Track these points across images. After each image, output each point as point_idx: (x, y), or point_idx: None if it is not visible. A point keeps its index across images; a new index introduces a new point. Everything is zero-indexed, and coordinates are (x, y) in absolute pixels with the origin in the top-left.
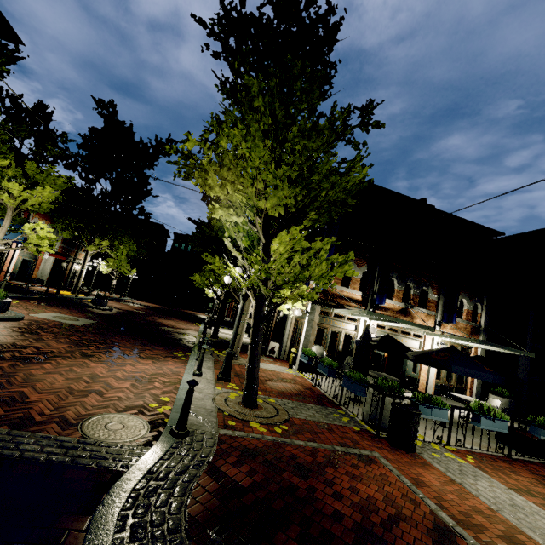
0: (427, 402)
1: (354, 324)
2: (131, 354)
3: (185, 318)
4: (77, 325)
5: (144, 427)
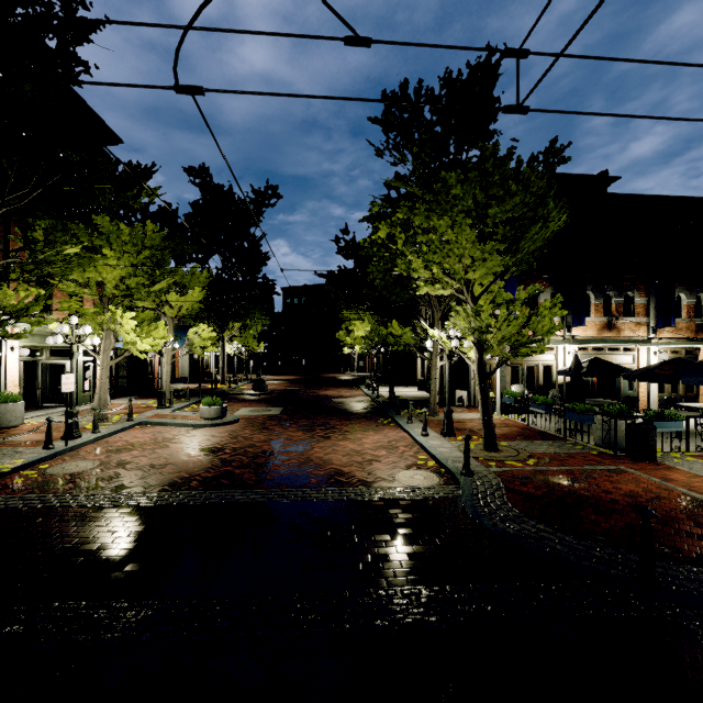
0: (660, 417)
1: (551, 354)
2: (351, 430)
3: (336, 384)
4: (277, 415)
5: (435, 476)
